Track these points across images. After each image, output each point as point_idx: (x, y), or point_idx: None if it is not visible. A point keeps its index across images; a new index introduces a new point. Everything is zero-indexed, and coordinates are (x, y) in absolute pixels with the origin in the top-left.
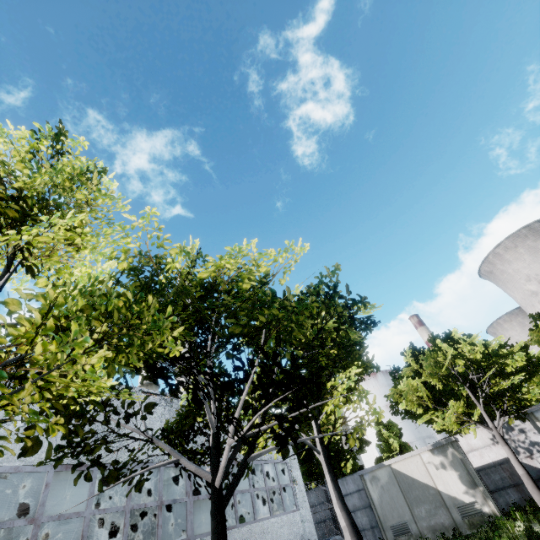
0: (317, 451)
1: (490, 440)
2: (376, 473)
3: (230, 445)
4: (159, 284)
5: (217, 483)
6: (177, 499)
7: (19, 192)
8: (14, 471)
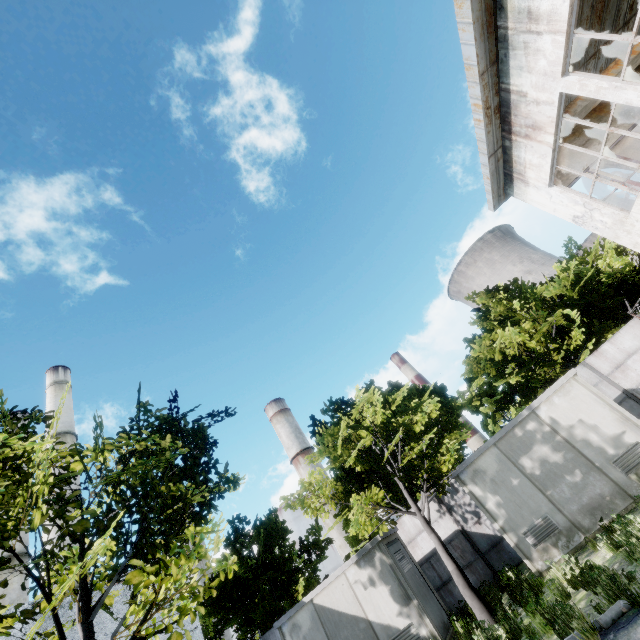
0: None
1: (437, 513)
2: (297, 619)
3: None
4: None
5: None
6: None
7: None
8: None
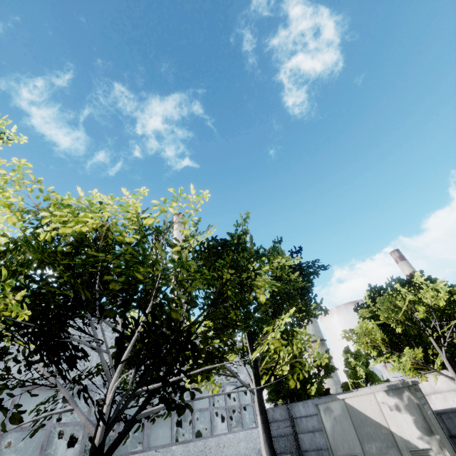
0: (252, 392)
1: None
2: (330, 405)
3: (109, 405)
4: (25, 241)
5: (96, 441)
6: None
7: None
8: None
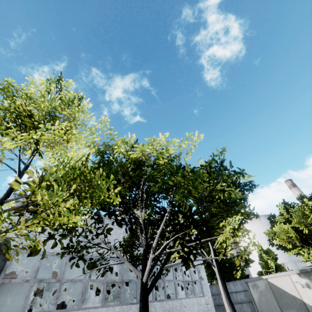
0: (213, 265)
1: None
2: (256, 283)
3: (152, 258)
4: (109, 161)
5: (144, 279)
6: (131, 280)
7: (30, 112)
8: (51, 254)
